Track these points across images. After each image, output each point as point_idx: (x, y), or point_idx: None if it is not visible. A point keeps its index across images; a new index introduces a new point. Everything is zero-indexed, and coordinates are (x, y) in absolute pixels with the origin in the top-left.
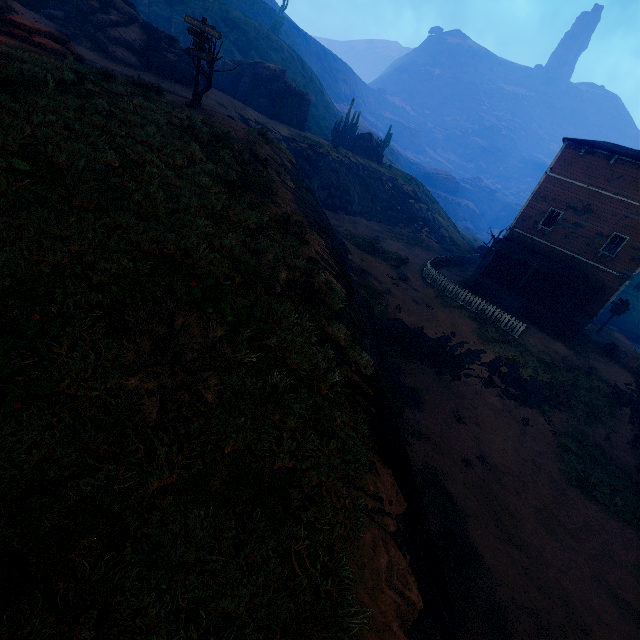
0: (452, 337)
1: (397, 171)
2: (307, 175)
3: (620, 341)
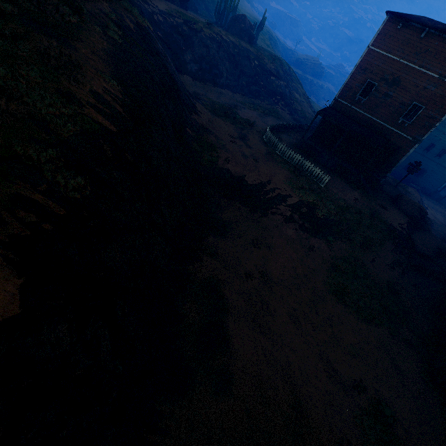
0: (267, 184)
1: (266, 52)
2: (181, 49)
3: (410, 194)
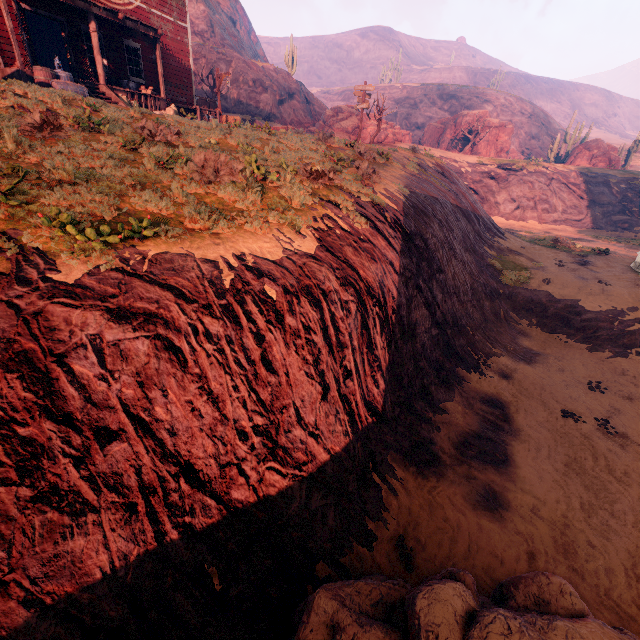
0: (628, 312)
1: None
2: (492, 192)
3: None
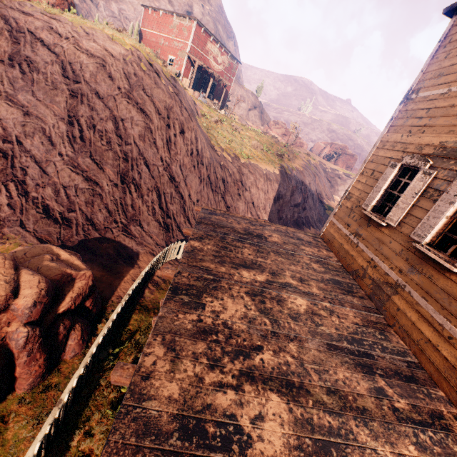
0: None
1: None
2: (337, 184)
3: None
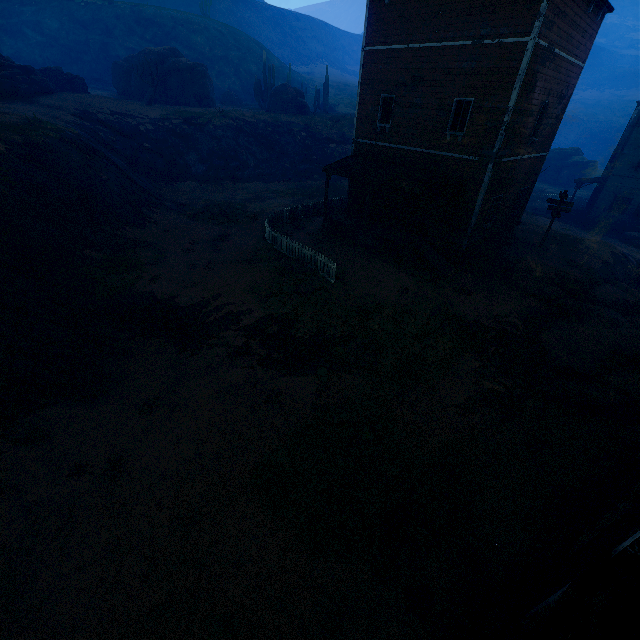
0: (213, 301)
1: (327, 116)
2: (180, 152)
3: (580, 252)
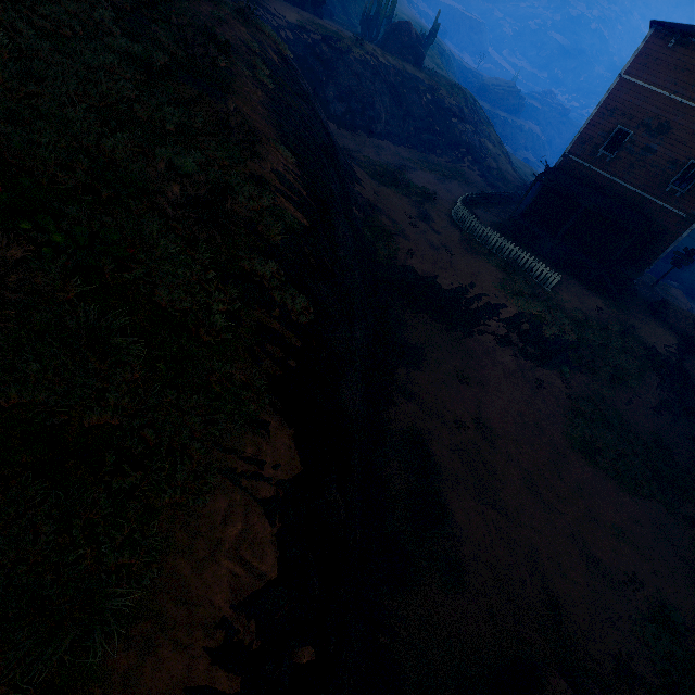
0: (470, 289)
1: (441, 78)
2: (320, 81)
3: (675, 298)
